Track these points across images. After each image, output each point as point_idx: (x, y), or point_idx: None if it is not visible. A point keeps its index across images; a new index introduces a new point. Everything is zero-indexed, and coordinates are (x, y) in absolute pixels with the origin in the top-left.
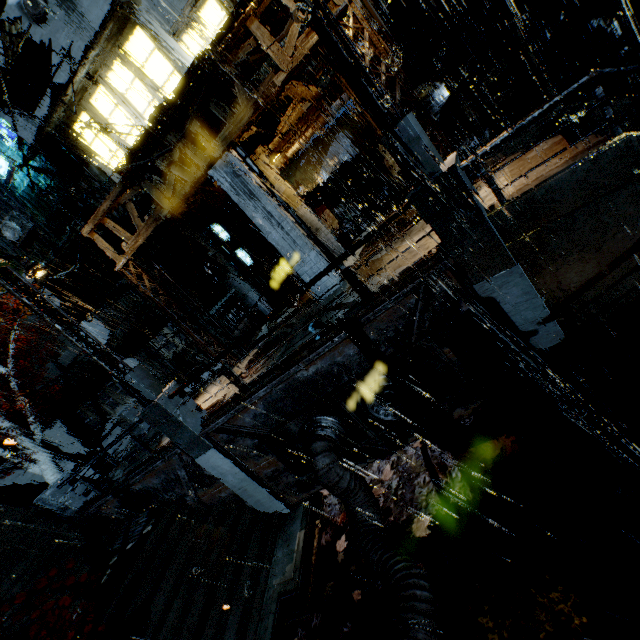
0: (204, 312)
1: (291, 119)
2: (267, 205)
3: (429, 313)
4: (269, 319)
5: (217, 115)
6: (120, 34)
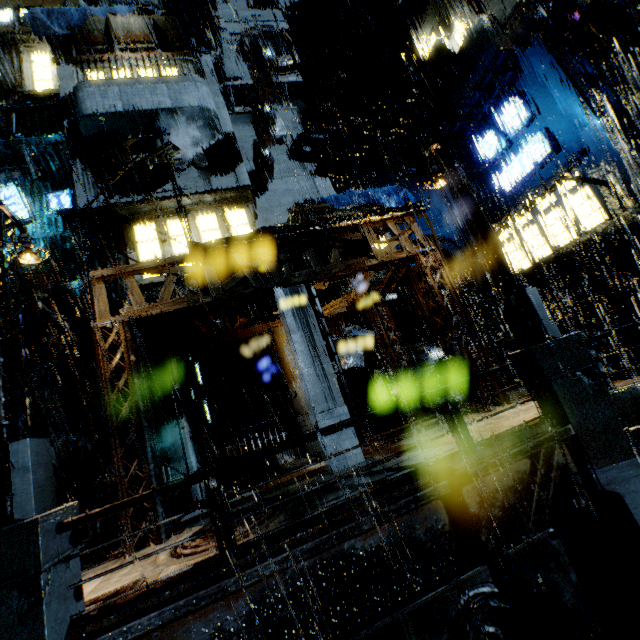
0: (154, 435)
1: (329, 310)
2: (318, 341)
3: (549, 491)
4: (336, 429)
5: (308, 259)
6: (229, 205)
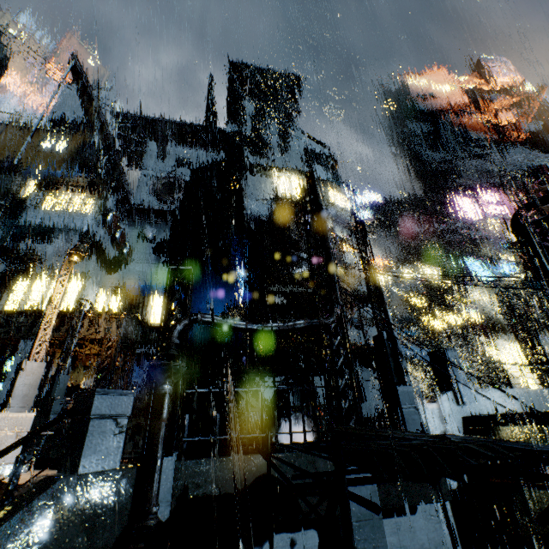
0: None
1: (91, 351)
2: None
3: None
4: None
5: None
6: (72, 280)
